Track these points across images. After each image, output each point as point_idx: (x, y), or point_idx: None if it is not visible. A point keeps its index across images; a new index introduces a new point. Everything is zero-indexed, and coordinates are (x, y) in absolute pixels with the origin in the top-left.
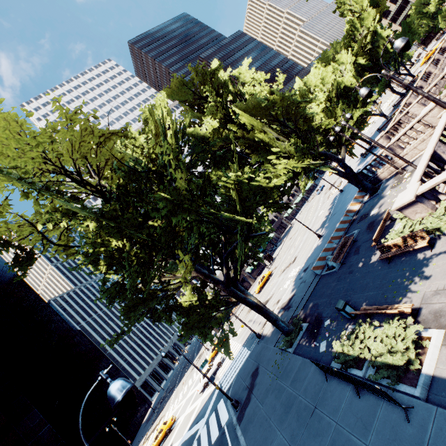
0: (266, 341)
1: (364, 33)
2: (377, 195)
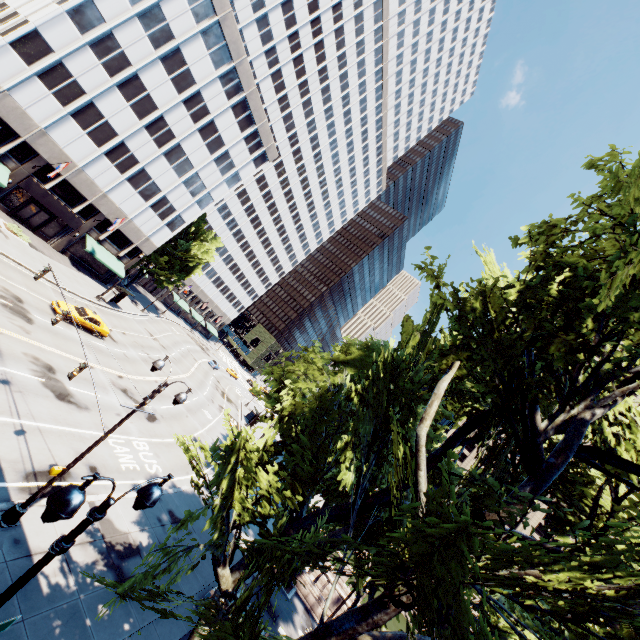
0: (27, 593)
1: None
2: (287, 598)
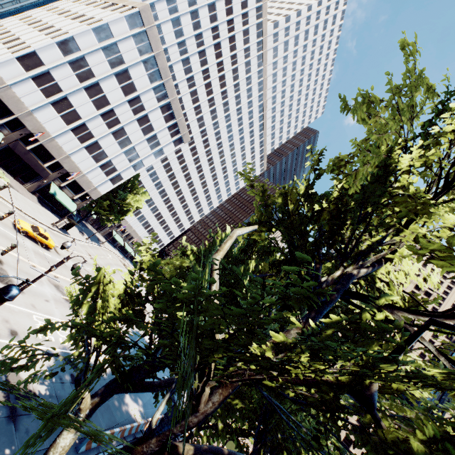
0: None
1: None
2: None
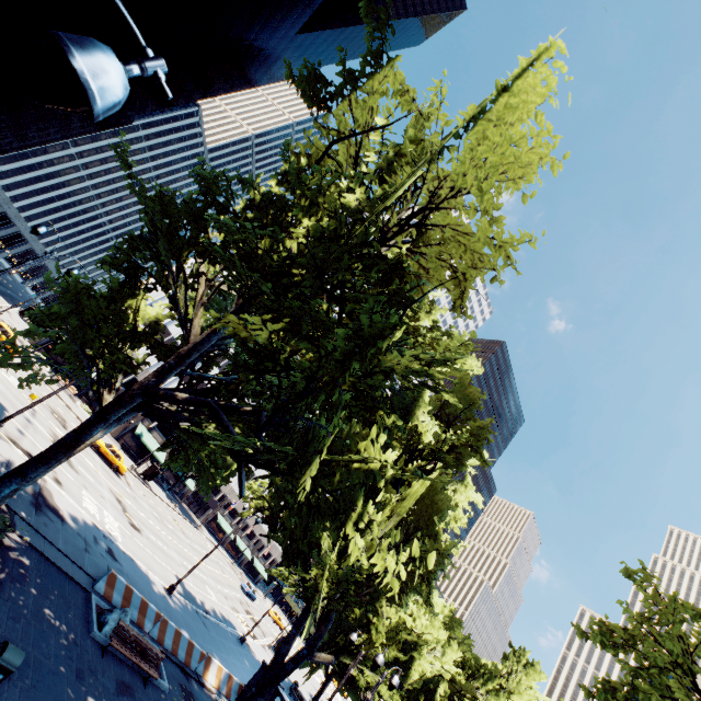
0: None
1: (479, 697)
2: None
